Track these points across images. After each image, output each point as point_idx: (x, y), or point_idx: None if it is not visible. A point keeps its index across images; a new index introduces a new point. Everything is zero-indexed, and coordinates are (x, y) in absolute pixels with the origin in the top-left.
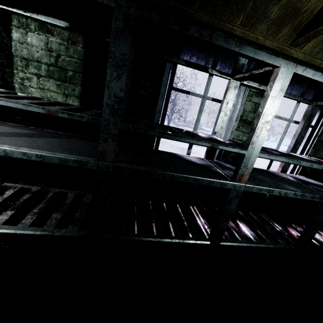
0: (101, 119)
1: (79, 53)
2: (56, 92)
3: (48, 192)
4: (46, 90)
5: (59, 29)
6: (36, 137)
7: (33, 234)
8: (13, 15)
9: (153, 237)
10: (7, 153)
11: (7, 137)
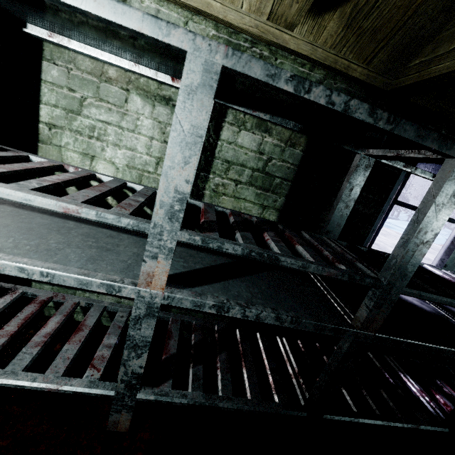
0: (383, 282)
1: (295, 157)
2: (252, 202)
3: (212, 327)
4: (241, 200)
5: (280, 128)
6: (247, 274)
7: (243, 410)
8: (230, 110)
9: (379, 419)
10: (259, 317)
11: (229, 280)
